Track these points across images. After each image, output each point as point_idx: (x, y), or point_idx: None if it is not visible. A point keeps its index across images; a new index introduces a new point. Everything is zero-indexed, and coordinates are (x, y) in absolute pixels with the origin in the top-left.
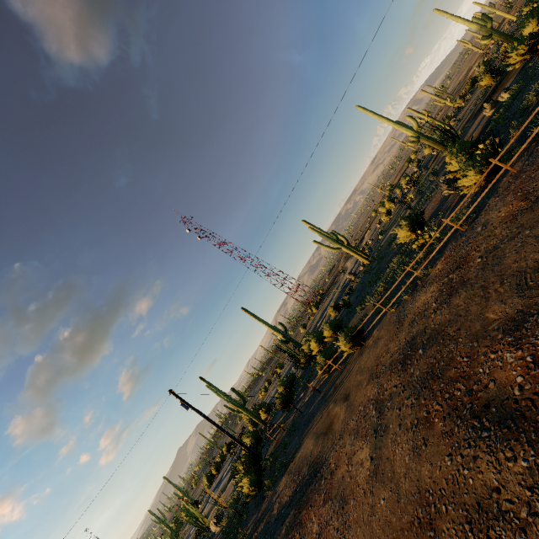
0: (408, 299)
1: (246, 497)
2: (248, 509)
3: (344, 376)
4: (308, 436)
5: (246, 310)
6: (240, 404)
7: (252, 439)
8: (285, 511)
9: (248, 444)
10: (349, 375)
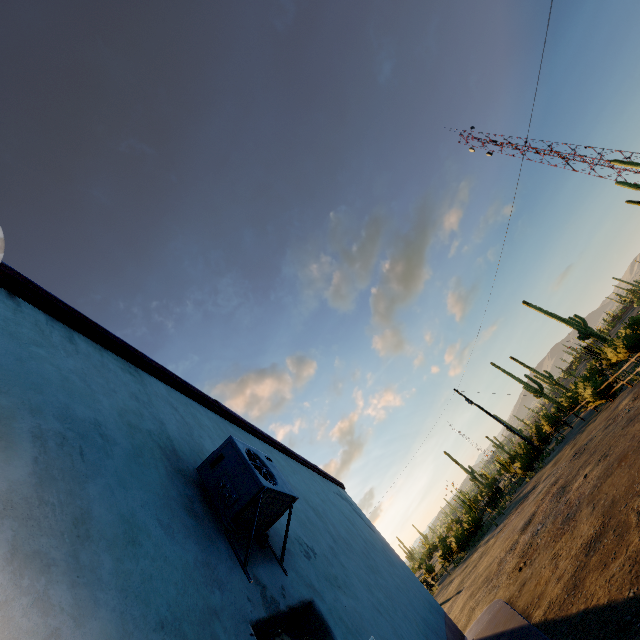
0: (636, 386)
1: (517, 475)
2: (524, 481)
3: (592, 421)
4: (556, 457)
5: (528, 304)
6: (536, 390)
7: (548, 423)
8: (521, 499)
9: (544, 426)
10: (591, 424)
